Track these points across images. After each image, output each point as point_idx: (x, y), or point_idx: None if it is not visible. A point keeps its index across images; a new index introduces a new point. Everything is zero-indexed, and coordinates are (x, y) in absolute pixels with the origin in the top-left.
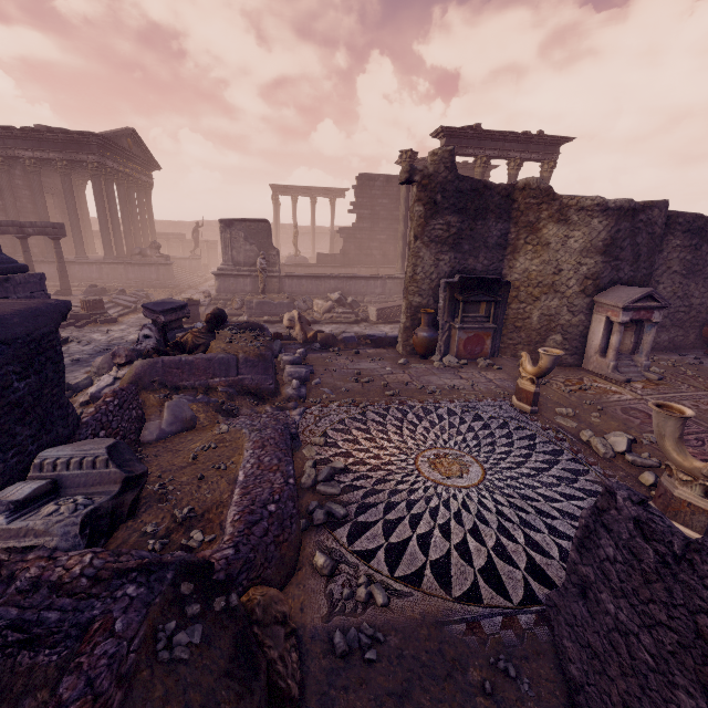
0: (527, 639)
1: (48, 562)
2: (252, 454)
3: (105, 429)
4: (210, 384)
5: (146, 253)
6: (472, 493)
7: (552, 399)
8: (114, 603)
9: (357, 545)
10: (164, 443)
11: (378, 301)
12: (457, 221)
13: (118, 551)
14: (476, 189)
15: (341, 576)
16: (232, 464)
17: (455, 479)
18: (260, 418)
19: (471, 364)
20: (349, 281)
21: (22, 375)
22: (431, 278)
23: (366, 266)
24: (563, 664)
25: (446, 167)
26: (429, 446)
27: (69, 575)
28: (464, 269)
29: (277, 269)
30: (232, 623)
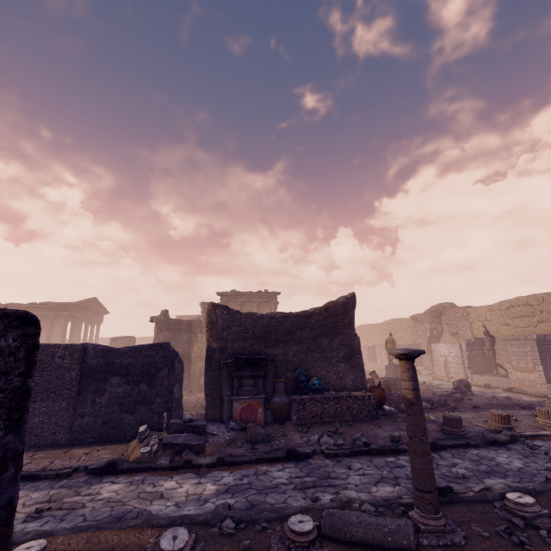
0: None
1: None
2: None
3: None
4: None
5: None
6: None
7: None
8: None
9: None
10: None
11: None
12: (169, 334)
13: None
14: (177, 322)
15: None
16: None
17: None
18: None
19: None
20: None
21: None
22: None
23: None
24: None
25: (164, 316)
26: None
27: None
28: None
29: None
30: None
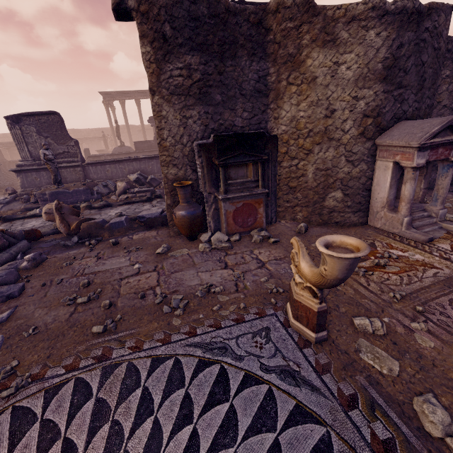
0: None
1: None
2: None
3: None
4: None
5: None
6: None
7: (344, 293)
8: None
9: None
10: None
11: None
12: (199, 63)
13: None
14: (216, 15)
15: None
16: None
17: None
18: None
19: (245, 239)
20: (150, 161)
21: None
22: (183, 142)
23: None
24: None
25: None
26: None
27: None
28: (220, 126)
29: (78, 158)
30: None
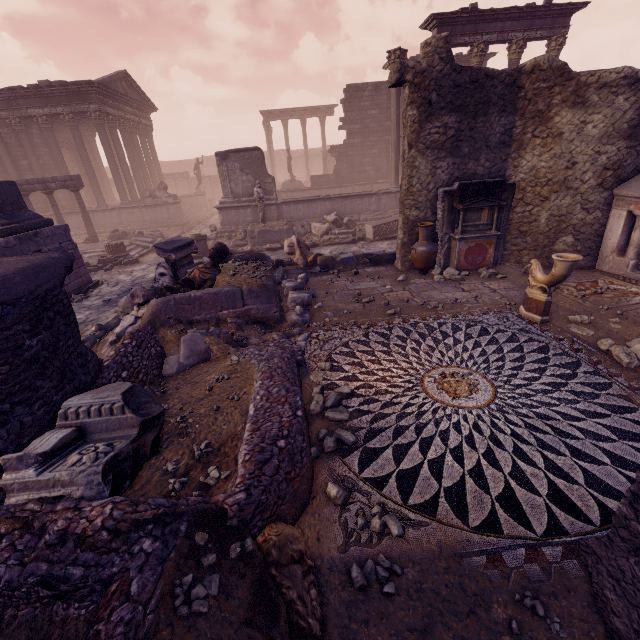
0: (554, 574)
1: (74, 513)
2: (261, 385)
3: (127, 370)
4: (220, 316)
5: (156, 195)
6: (484, 414)
7: (563, 306)
8: (131, 560)
9: (369, 473)
10: (183, 375)
11: (374, 218)
12: (455, 122)
13: (136, 500)
14: (476, 80)
15: (354, 505)
16: (244, 394)
17: (464, 399)
18: (267, 348)
19: (473, 275)
20: (343, 201)
21: (33, 332)
22: (428, 188)
23: (360, 183)
24: (603, 613)
25: (441, 59)
26: (435, 365)
27: (91, 528)
28: (463, 175)
29: (273, 196)
30: (249, 569)
